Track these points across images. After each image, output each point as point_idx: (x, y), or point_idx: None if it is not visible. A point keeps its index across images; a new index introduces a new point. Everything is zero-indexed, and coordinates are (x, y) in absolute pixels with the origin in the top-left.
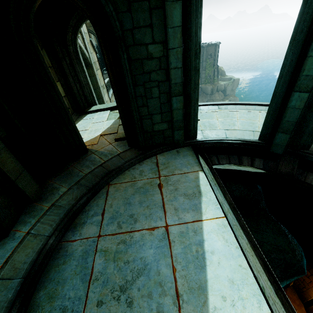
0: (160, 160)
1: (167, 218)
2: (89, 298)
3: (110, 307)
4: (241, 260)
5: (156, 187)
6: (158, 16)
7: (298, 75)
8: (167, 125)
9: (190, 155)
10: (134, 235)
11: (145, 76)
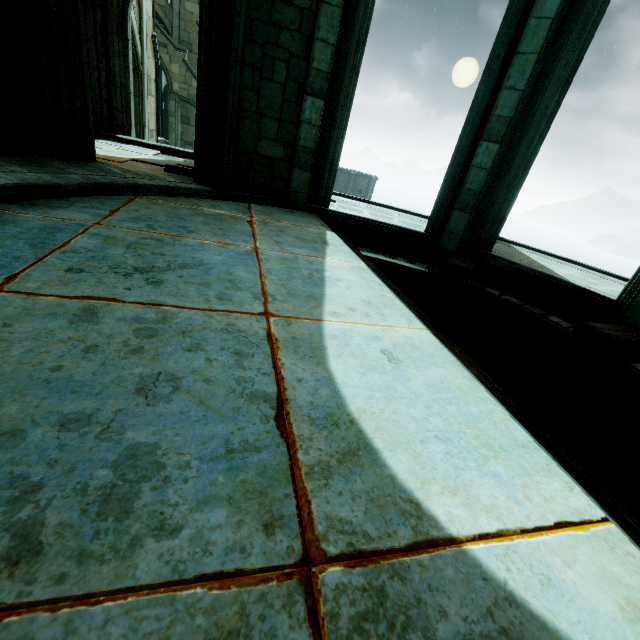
0: (256, 208)
1: (259, 244)
2: (47, 262)
3: (102, 278)
4: (386, 293)
5: (243, 221)
6: None
7: (489, 116)
8: (285, 153)
9: (313, 218)
10: (183, 240)
11: (271, 30)
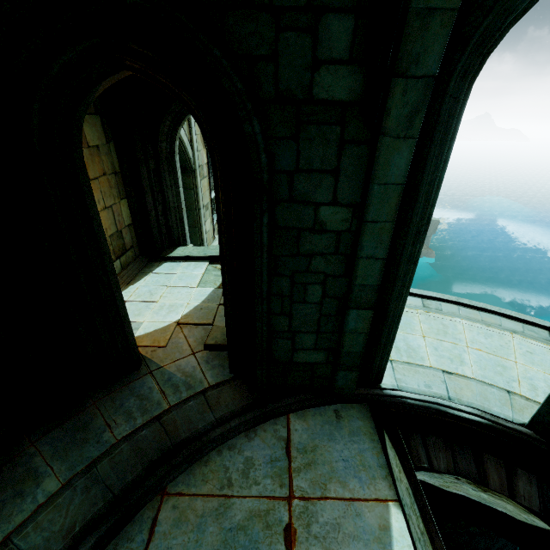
0: (295, 434)
1: None
2: None
3: None
4: None
5: (280, 539)
6: (355, 157)
7: None
8: (326, 357)
9: (366, 436)
10: None
11: (299, 260)
